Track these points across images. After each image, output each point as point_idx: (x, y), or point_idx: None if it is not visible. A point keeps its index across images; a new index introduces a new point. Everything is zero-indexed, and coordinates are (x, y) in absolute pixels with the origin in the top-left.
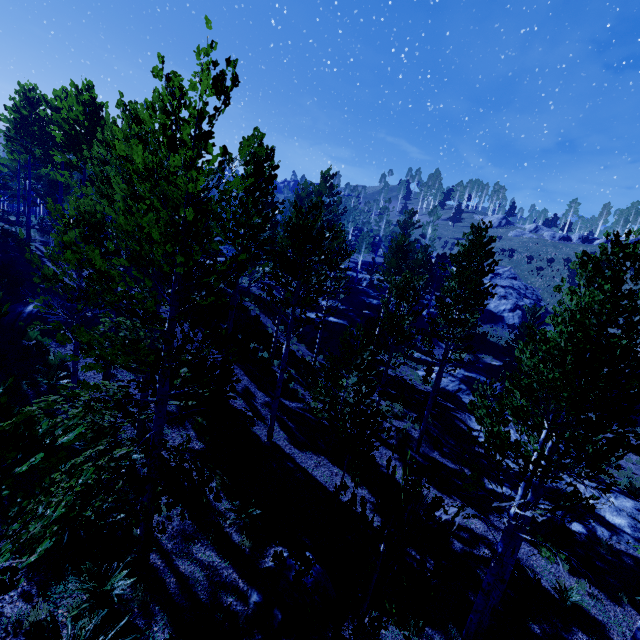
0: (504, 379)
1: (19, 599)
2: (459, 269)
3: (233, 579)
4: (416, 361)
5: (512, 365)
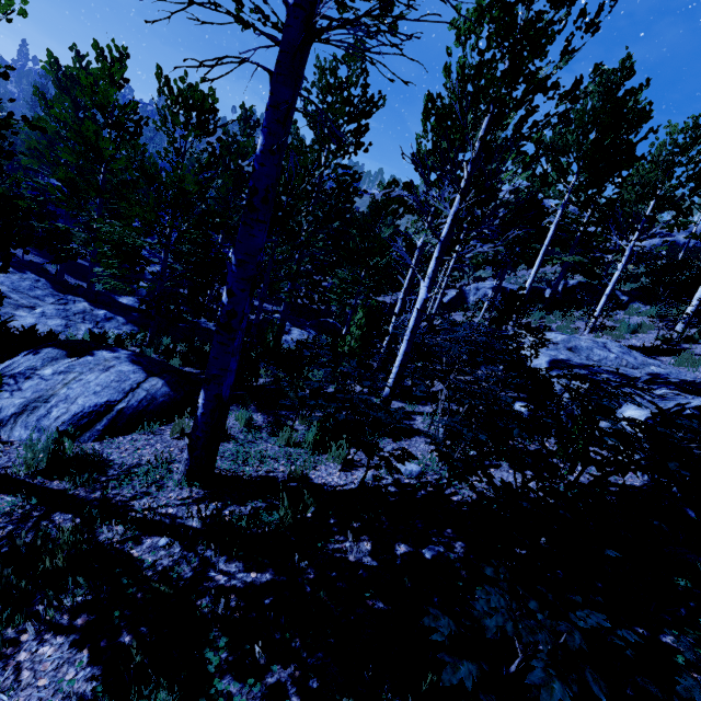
0: None
1: None
2: None
3: None
4: None
5: None
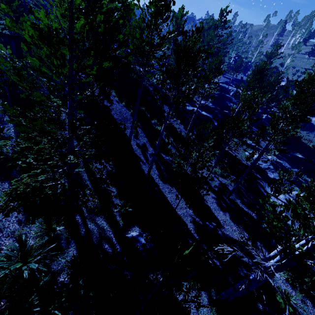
0: (301, 166)
1: (16, 222)
2: (298, 92)
3: (111, 237)
4: (247, 146)
5: (311, 160)
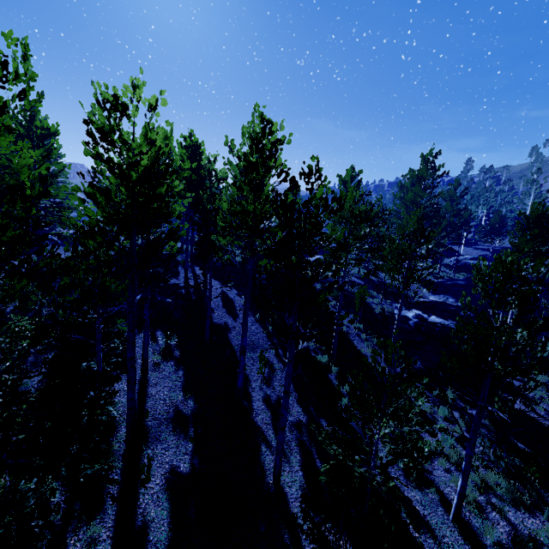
0: None
1: None
2: None
3: None
4: None
5: None
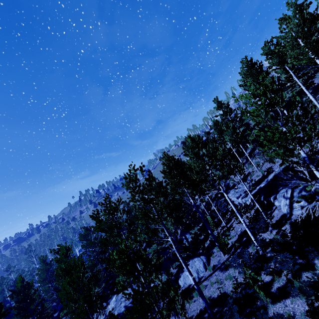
0: None
1: None
2: None
3: None
4: None
5: None
